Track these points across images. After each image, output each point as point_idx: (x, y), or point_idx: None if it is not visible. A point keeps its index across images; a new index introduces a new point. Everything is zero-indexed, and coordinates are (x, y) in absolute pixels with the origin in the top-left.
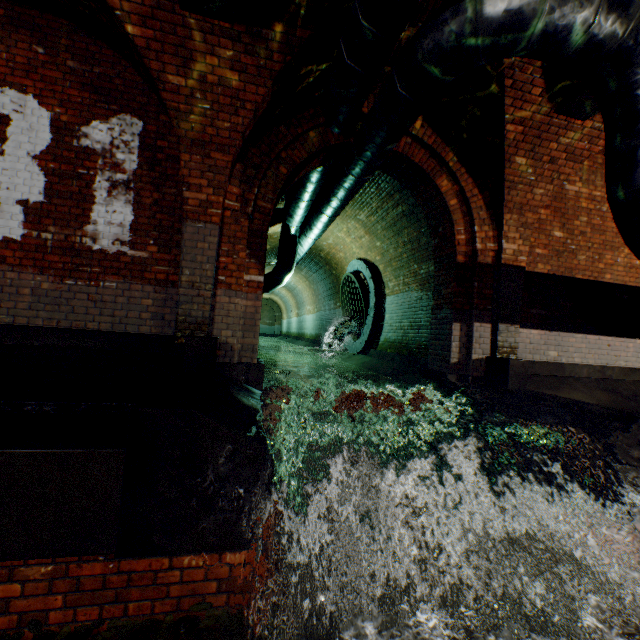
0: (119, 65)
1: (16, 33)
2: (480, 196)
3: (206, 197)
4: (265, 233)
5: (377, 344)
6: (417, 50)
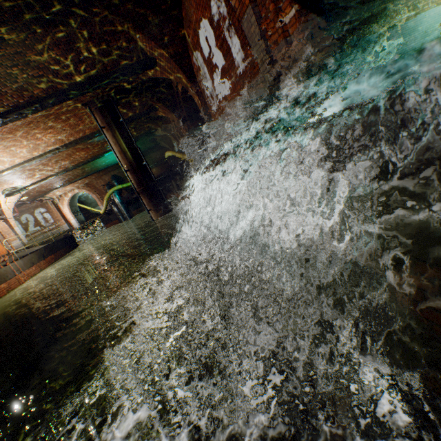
0: None
1: None
2: None
3: None
4: None
5: None
6: None
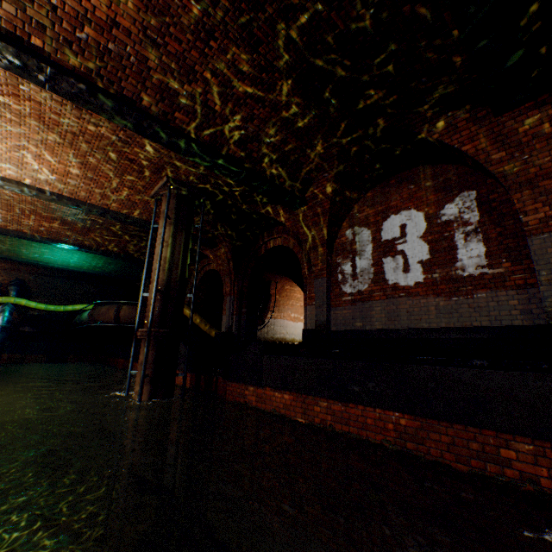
0: (451, 169)
1: (400, 186)
2: None
3: (542, 215)
4: None
5: None
6: None
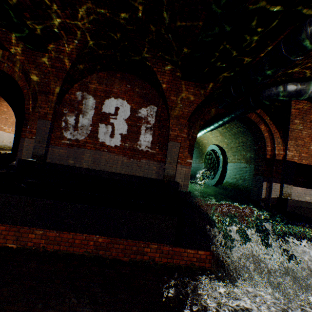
0: (151, 89)
1: (122, 81)
2: (278, 132)
3: (176, 133)
4: (193, 145)
5: (222, 183)
6: (260, 95)
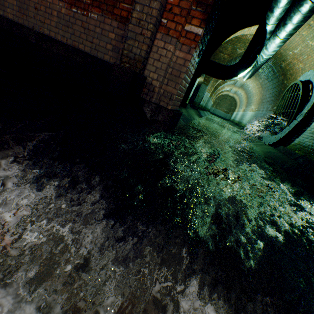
0: None
1: None
2: None
3: None
4: None
5: (289, 144)
6: None
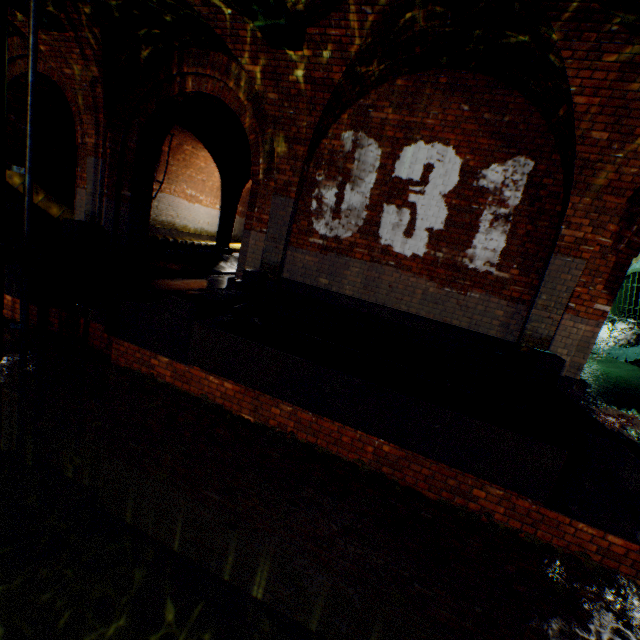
0: (525, 111)
1: (450, 96)
2: None
3: (581, 235)
4: (625, 267)
5: None
6: None
